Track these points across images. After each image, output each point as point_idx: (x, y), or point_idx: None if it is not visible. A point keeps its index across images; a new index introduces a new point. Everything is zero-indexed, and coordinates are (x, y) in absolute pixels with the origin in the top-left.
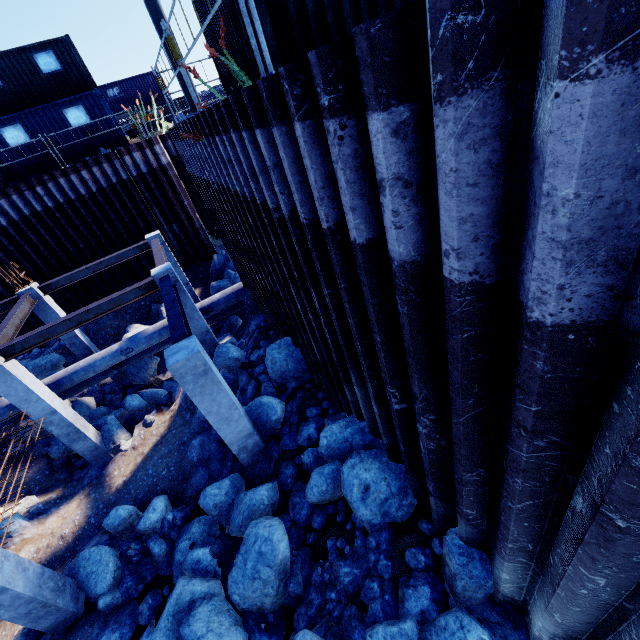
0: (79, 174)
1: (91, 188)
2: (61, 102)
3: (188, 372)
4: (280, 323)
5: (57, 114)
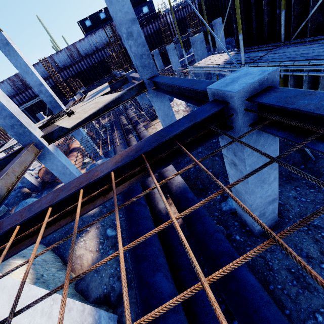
0: (149, 26)
1: (151, 31)
2: (142, 5)
3: (218, 23)
4: (225, 36)
5: (140, 9)
